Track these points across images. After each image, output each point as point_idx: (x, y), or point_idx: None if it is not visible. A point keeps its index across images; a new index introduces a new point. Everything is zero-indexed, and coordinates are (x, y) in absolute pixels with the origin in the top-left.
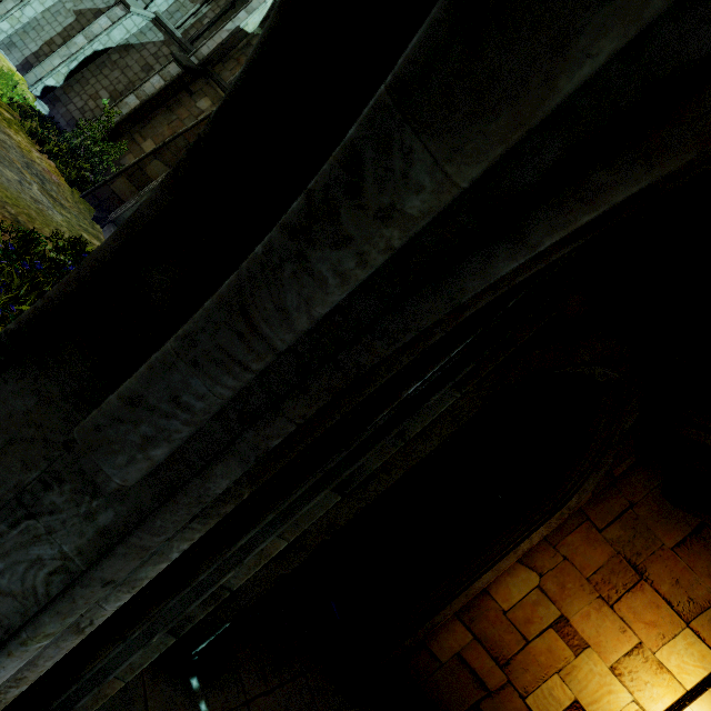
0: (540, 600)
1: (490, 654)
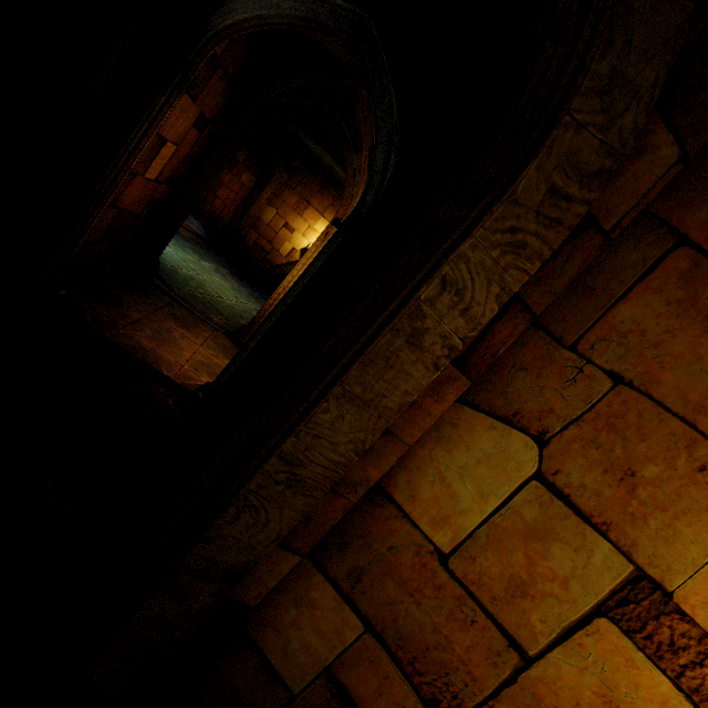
0: (552, 522)
1: (414, 688)
